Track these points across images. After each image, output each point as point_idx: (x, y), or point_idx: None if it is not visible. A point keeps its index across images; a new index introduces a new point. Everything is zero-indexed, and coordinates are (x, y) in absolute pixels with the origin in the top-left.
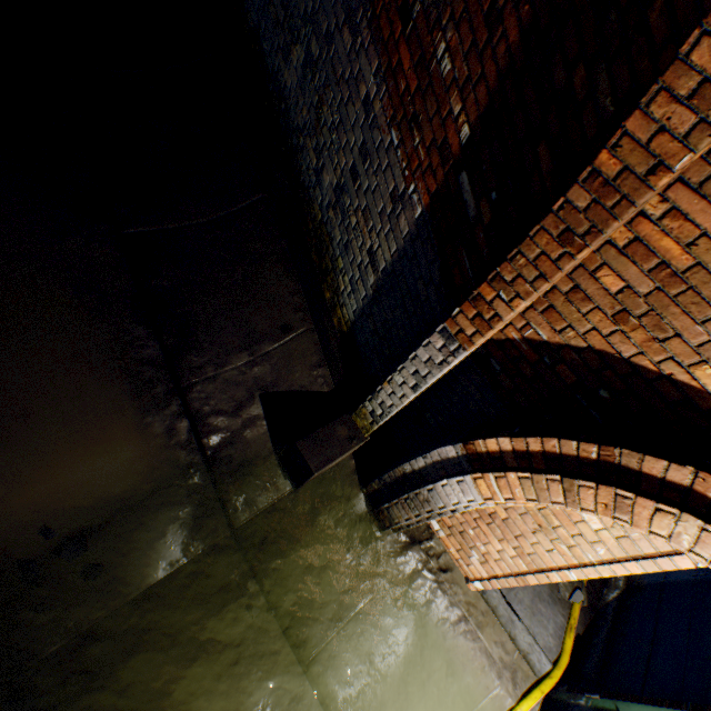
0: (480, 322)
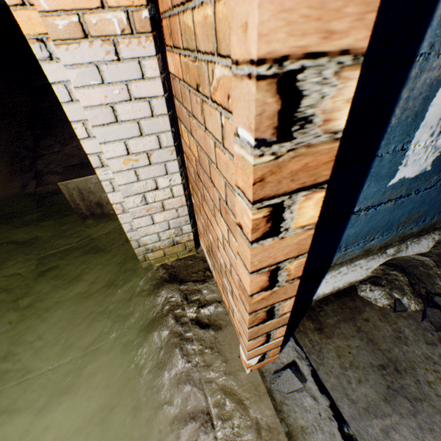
0: None
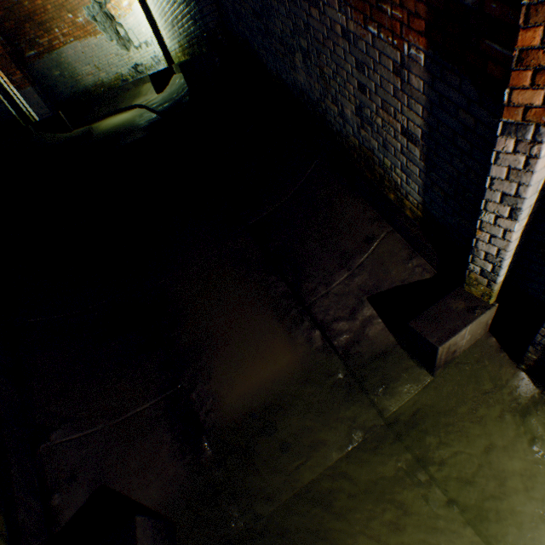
0: (544, 77)
